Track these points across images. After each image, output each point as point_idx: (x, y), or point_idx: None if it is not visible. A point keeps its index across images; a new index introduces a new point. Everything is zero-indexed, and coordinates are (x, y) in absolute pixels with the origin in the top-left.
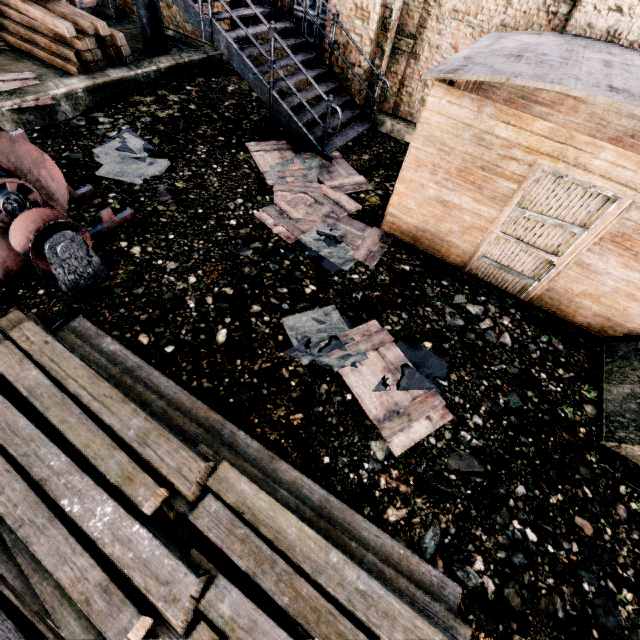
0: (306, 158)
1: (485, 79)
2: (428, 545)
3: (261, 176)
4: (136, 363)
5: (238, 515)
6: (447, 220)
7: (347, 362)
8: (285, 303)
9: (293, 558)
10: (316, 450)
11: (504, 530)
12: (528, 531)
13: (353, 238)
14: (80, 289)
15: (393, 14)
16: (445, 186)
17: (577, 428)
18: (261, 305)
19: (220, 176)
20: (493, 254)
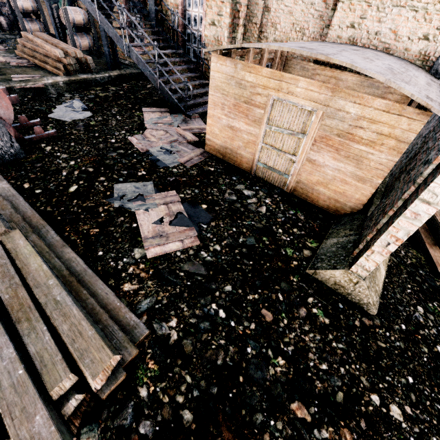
0: (175, 116)
1: (231, 47)
2: (142, 306)
3: (143, 122)
4: (13, 194)
5: (13, 258)
6: (236, 139)
7: (142, 207)
8: (122, 178)
9: (26, 278)
10: (97, 248)
11: (203, 307)
12: (221, 311)
13: (184, 152)
14: (5, 161)
15: (236, 42)
16: (230, 116)
17: (291, 261)
18: (106, 177)
19: (118, 121)
20: (263, 159)
